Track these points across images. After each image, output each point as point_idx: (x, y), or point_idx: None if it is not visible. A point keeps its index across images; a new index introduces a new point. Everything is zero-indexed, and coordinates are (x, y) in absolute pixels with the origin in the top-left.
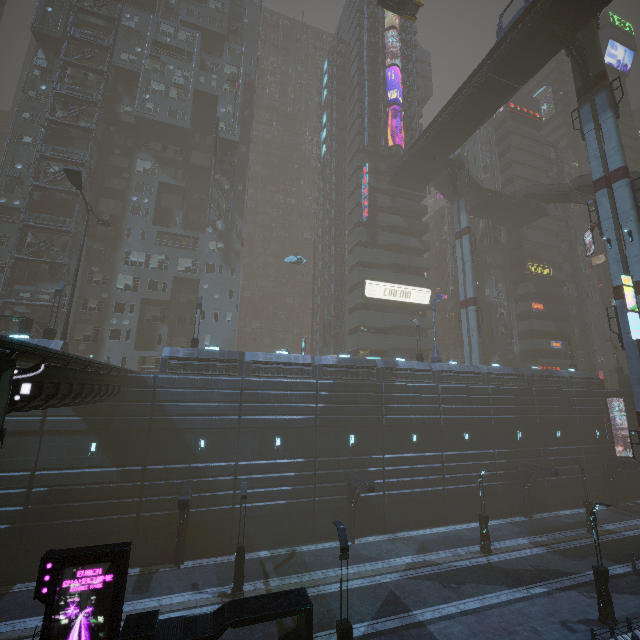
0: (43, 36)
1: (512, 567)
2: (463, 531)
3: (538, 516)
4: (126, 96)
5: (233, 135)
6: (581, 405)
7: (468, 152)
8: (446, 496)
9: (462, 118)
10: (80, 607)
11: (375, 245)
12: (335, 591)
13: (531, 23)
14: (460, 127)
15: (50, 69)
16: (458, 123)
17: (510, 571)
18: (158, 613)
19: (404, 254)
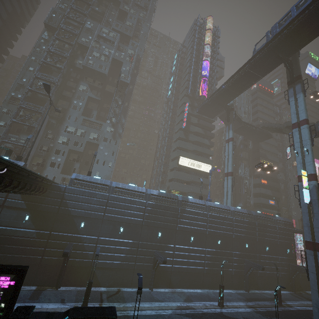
0: (48, 26)
1: (233, 316)
2: (211, 293)
3: (252, 291)
4: (81, 56)
5: (127, 80)
6: (280, 235)
7: (237, 103)
8: (204, 272)
9: (234, 87)
10: None
11: (187, 140)
12: (136, 315)
13: (268, 50)
14: (233, 91)
15: (49, 40)
16: (232, 89)
17: (231, 318)
18: (34, 307)
19: (201, 146)
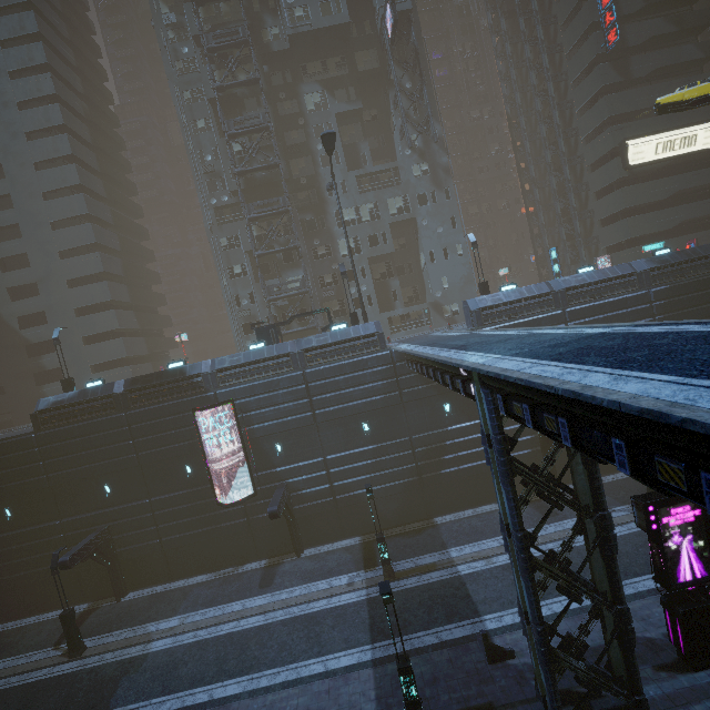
0: None
1: None
2: None
3: None
4: (266, 14)
5: (403, 2)
6: None
7: None
8: None
9: None
10: (681, 536)
11: (626, 83)
12: None
13: None
14: None
15: (180, 22)
16: None
17: None
18: None
19: (671, 79)
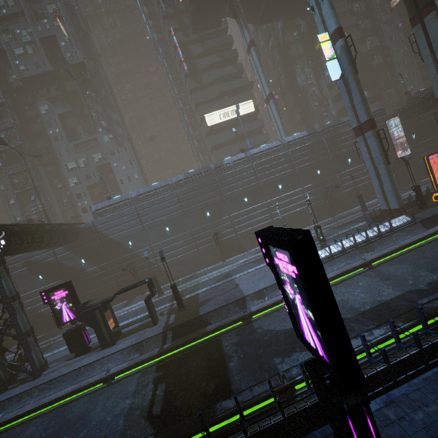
0: None
1: None
2: None
3: (340, 214)
4: (8, 69)
5: (78, 59)
6: None
7: None
8: (275, 223)
9: None
10: (62, 303)
11: (203, 86)
12: (203, 281)
13: None
14: None
15: None
16: None
17: None
18: (93, 299)
19: (227, 82)
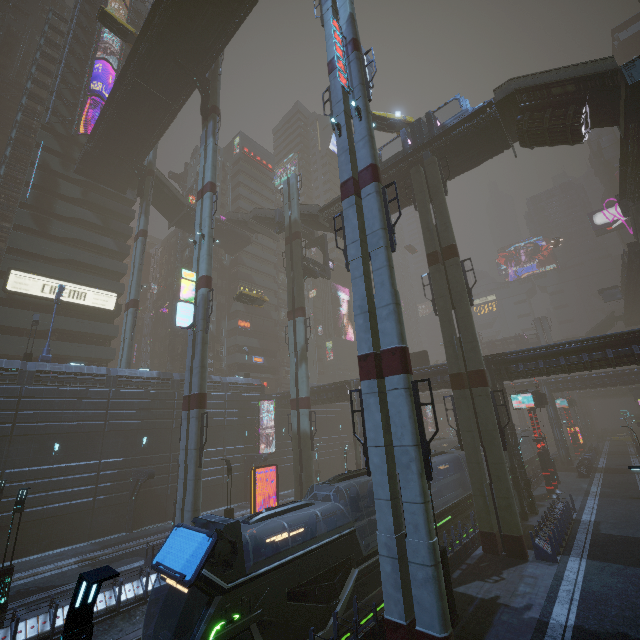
0: None
1: None
2: None
3: (146, 528)
4: None
5: None
6: (233, 408)
7: None
8: None
9: (131, 119)
10: None
11: (47, 235)
12: None
13: (152, 39)
14: (134, 129)
15: None
16: (129, 123)
17: None
18: None
19: (95, 254)
